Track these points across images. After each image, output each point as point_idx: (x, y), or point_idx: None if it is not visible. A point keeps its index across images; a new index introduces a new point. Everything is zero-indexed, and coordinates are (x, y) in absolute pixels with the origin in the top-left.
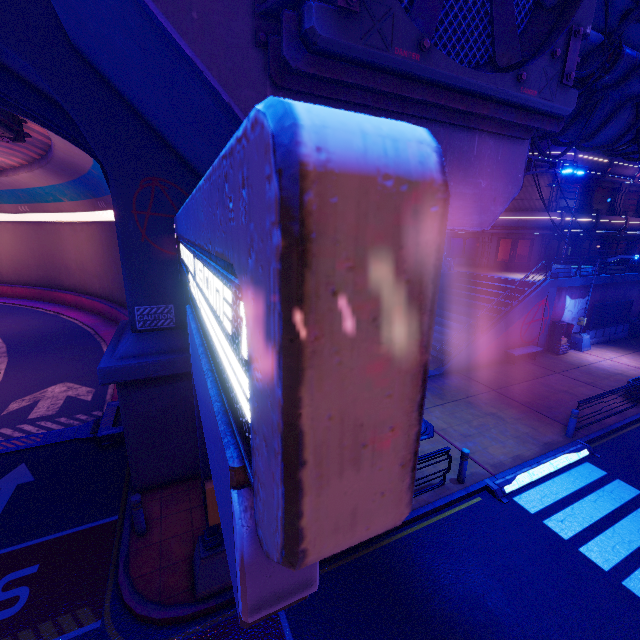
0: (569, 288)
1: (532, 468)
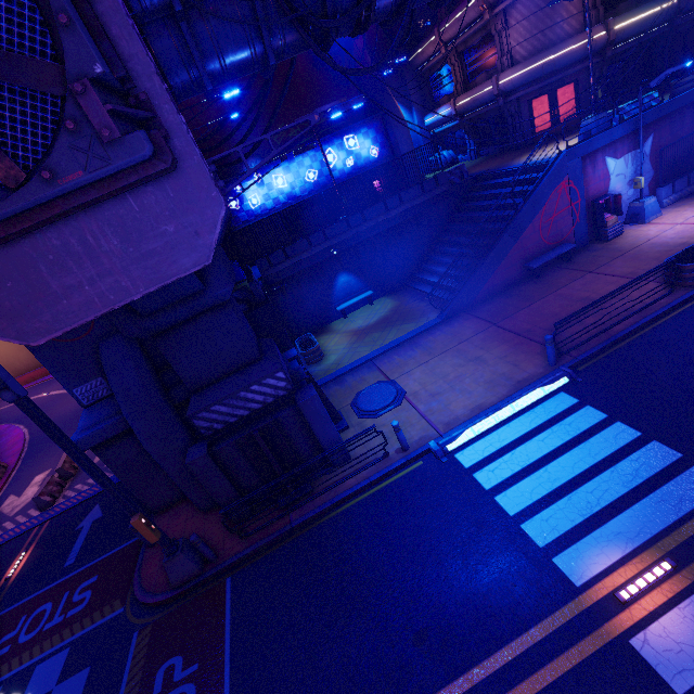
0: (607, 146)
1: (487, 417)
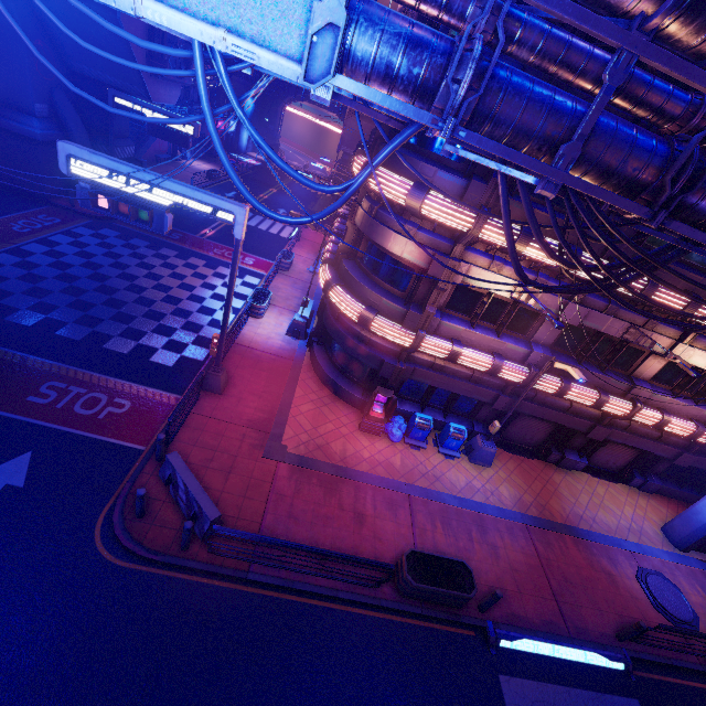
0: None
1: None
